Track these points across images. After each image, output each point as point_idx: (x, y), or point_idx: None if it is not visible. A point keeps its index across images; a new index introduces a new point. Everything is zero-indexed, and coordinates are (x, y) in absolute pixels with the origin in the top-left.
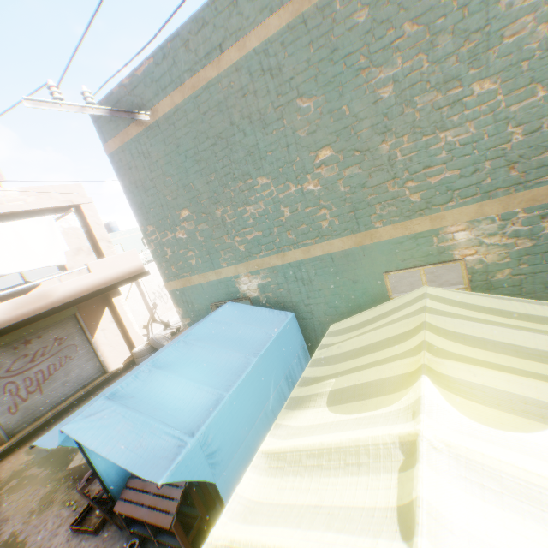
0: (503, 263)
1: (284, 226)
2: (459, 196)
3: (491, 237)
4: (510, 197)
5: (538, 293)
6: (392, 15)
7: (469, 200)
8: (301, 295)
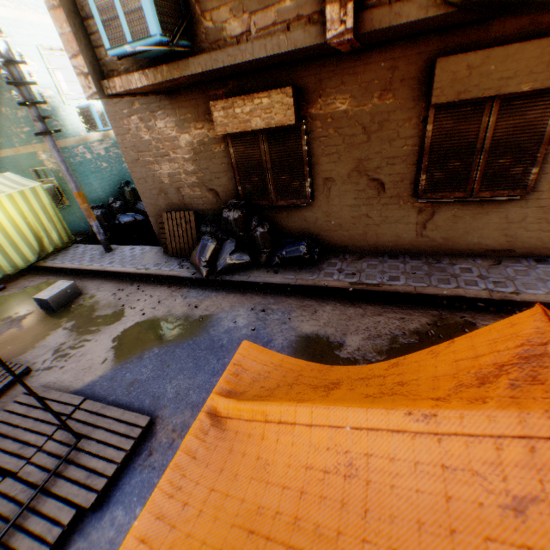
0: (60, 170)
1: None
2: (37, 139)
3: (53, 159)
4: None
5: None
6: None
7: (40, 142)
8: None
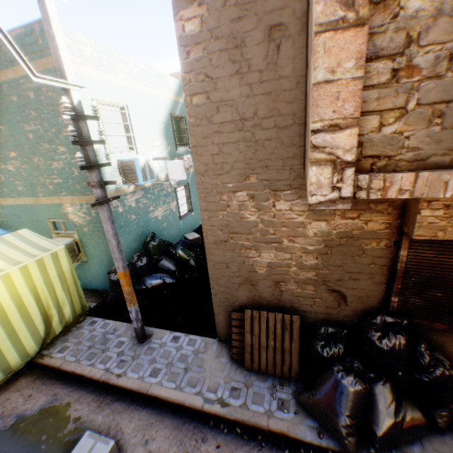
0: (85, 224)
1: (4, 184)
2: (66, 191)
3: (79, 212)
4: (81, 197)
5: (98, 240)
6: (27, 104)
7: (70, 194)
8: (19, 223)
